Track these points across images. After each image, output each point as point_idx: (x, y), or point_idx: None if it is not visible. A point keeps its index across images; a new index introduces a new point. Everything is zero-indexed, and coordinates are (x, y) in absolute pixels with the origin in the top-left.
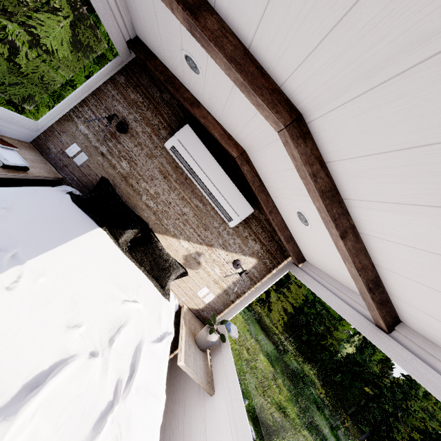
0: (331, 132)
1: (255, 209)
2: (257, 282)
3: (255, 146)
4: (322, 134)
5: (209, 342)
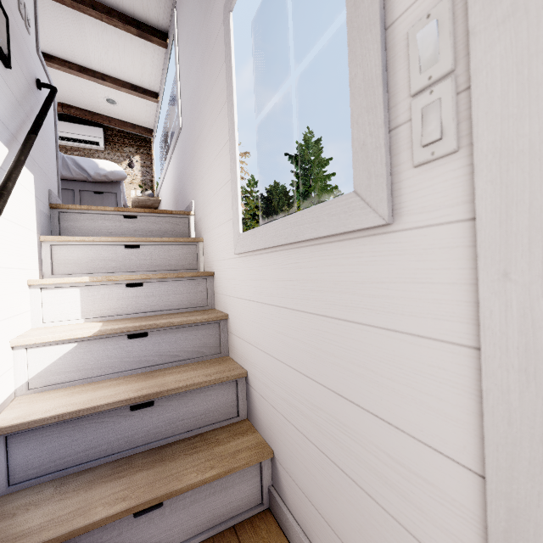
0: (53, 48)
1: (107, 132)
2: (152, 166)
3: (59, 91)
4: (53, 52)
5: (148, 196)
